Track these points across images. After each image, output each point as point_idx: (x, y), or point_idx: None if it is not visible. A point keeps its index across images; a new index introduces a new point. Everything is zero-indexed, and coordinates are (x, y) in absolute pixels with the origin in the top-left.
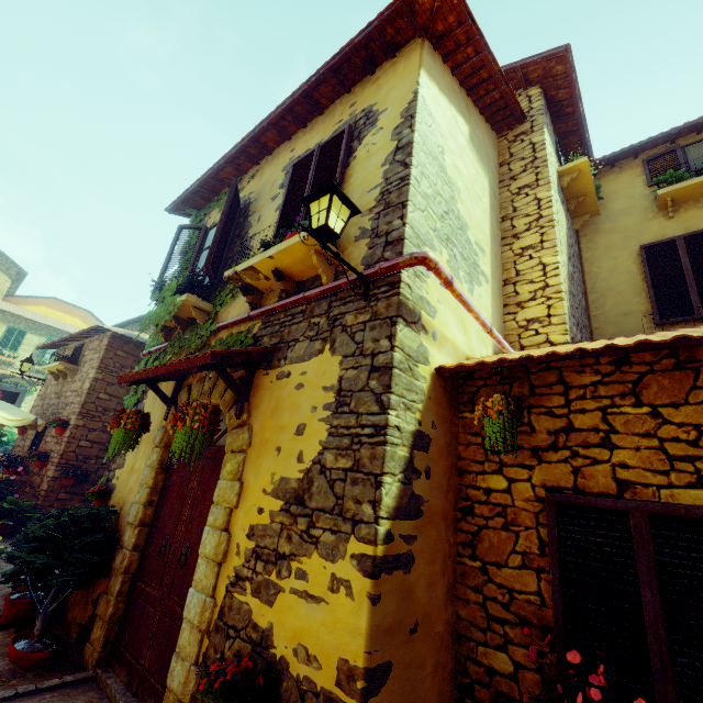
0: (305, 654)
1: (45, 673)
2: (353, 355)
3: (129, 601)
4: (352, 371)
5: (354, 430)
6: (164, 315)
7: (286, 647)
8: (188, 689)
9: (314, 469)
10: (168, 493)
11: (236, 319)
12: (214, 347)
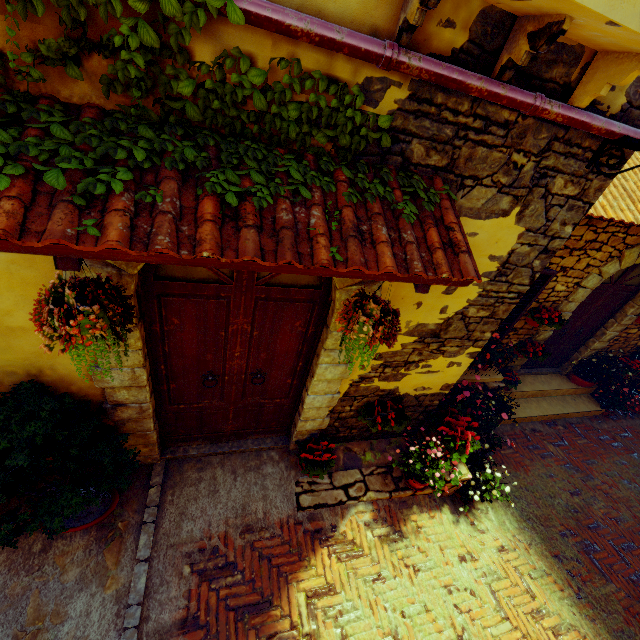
0: (422, 388)
1: (123, 498)
2: (536, 232)
3: (160, 419)
4: (526, 248)
5: (502, 294)
6: None
7: (408, 390)
8: (325, 425)
9: (456, 318)
10: (173, 340)
11: (346, 43)
12: (240, 93)
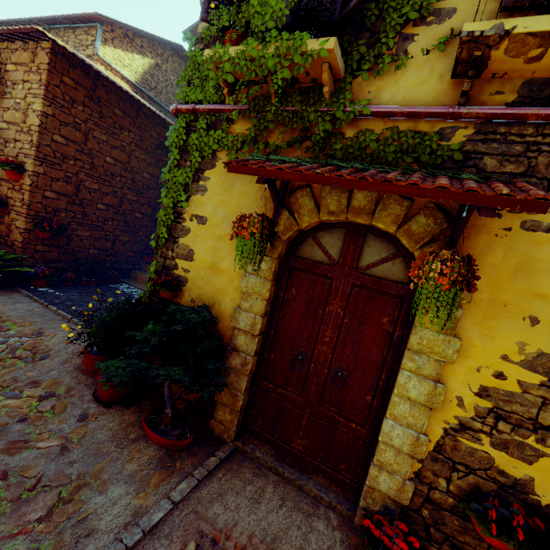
0: None
1: (192, 450)
2: None
3: (251, 393)
4: None
5: None
6: (274, 66)
7: None
8: (406, 496)
9: None
10: (287, 307)
11: (422, 110)
12: (362, 143)
